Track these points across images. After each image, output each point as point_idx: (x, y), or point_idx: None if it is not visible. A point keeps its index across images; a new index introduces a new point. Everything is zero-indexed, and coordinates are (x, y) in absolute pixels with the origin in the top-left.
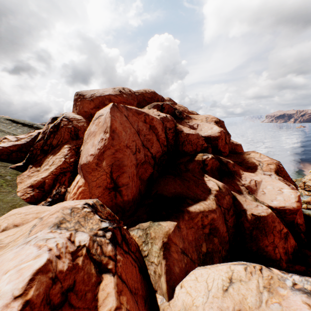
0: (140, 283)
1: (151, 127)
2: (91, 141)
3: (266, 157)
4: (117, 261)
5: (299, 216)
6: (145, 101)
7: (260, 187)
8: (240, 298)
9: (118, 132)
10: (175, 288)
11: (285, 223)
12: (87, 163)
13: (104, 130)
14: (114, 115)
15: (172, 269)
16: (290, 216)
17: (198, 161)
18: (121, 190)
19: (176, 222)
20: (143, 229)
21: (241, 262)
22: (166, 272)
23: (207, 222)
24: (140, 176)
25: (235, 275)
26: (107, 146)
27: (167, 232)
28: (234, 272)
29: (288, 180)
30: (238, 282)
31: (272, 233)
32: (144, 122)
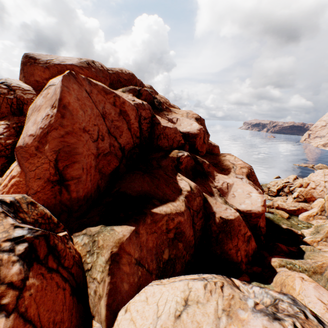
0: (70, 310)
1: (122, 112)
2: (33, 117)
3: (240, 161)
4: (25, 289)
5: (262, 220)
6: (120, 83)
7: (231, 190)
8: (194, 327)
9: (73, 109)
10: (118, 313)
11: (249, 226)
12: (24, 145)
13: (52, 104)
14: (69, 86)
15: (118, 287)
16: (254, 219)
17: (172, 158)
18: (68, 184)
19: (134, 226)
20: (90, 235)
21: (202, 276)
22: (109, 293)
23: (173, 226)
24: (101, 169)
25: (193, 295)
26: (53, 126)
27: (120, 240)
28: (192, 291)
29: (257, 184)
30: (194, 305)
31: (237, 236)
32: (113, 105)
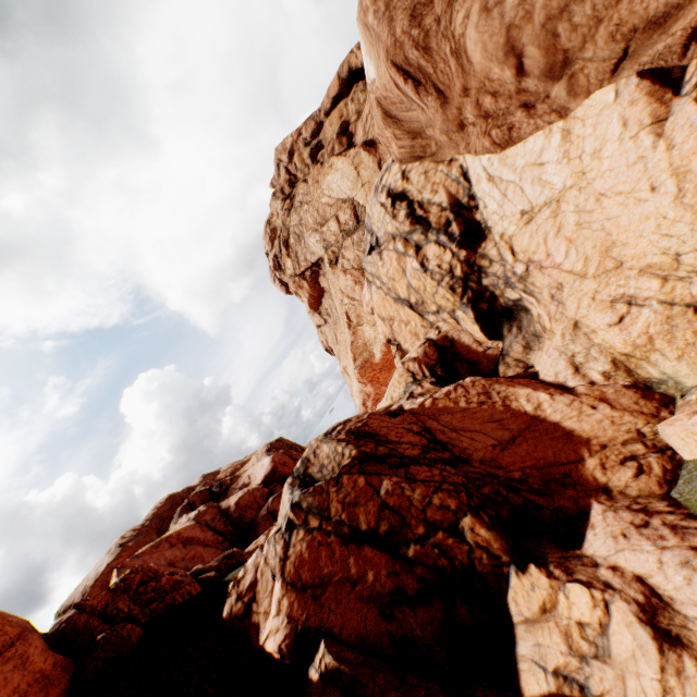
0: None
1: (186, 542)
2: None
3: None
4: None
5: None
6: (167, 519)
7: None
8: None
9: None
10: None
11: None
12: None
13: None
14: None
15: None
16: None
17: (264, 517)
18: None
19: None
20: None
21: None
22: None
23: None
24: None
25: None
26: None
27: None
28: None
29: None
30: None
31: None
32: (172, 546)
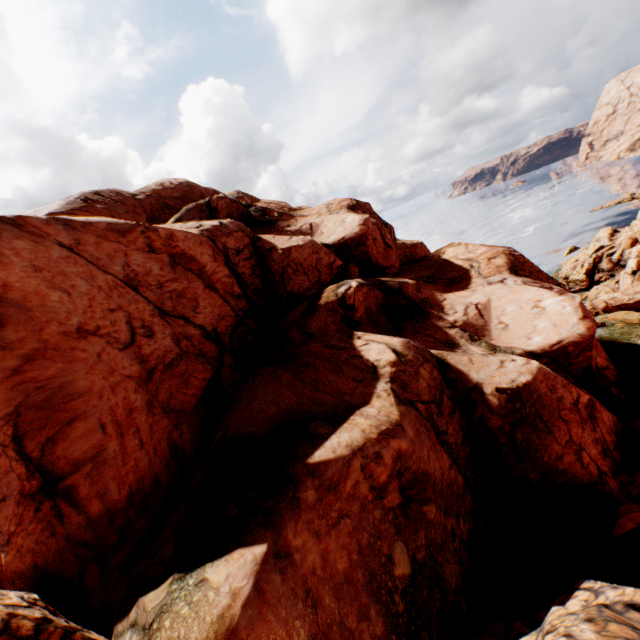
0: None
1: (177, 259)
2: None
3: (479, 247)
4: None
5: (595, 351)
6: (170, 209)
7: (492, 316)
8: None
9: (25, 296)
10: None
11: (574, 380)
12: None
13: None
14: (0, 248)
15: None
16: (580, 358)
17: (329, 305)
18: (70, 486)
19: (263, 543)
20: (143, 626)
21: None
22: None
23: (387, 474)
24: (168, 402)
25: None
26: None
27: (223, 620)
28: None
29: (542, 278)
30: None
31: (560, 417)
32: (150, 251)
